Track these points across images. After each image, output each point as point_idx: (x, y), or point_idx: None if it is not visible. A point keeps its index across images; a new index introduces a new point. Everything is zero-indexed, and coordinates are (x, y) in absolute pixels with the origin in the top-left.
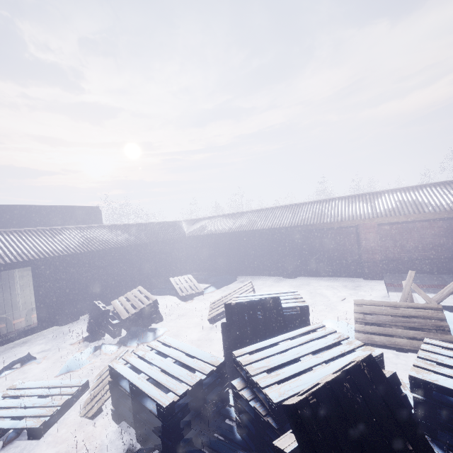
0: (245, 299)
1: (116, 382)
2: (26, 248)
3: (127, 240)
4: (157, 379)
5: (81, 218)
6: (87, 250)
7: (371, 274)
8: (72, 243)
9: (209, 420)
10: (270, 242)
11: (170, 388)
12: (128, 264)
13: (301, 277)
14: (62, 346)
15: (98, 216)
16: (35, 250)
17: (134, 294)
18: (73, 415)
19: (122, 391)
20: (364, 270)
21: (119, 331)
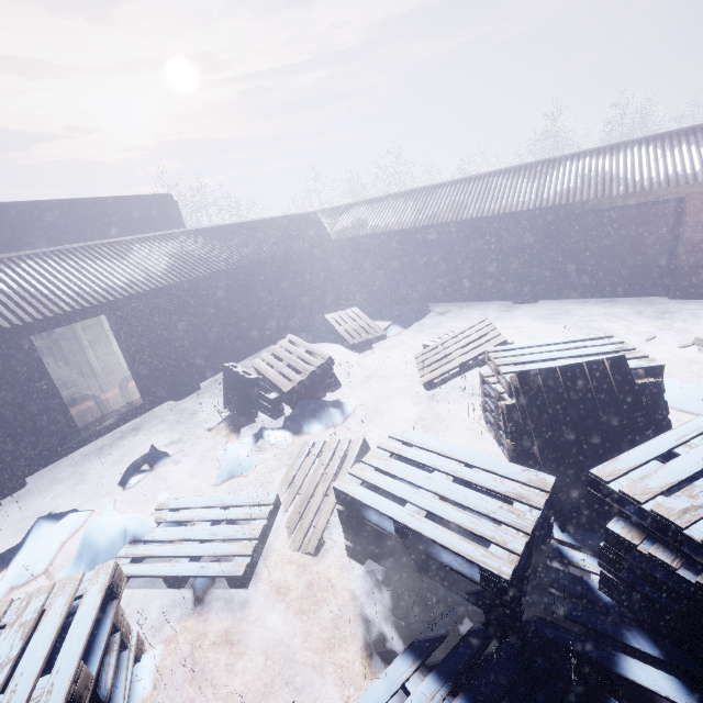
0: (516, 354)
1: (356, 514)
2: (85, 283)
3: (241, 254)
4: (449, 519)
5: (147, 219)
6: (185, 278)
7: (689, 289)
8: (156, 268)
9: (538, 569)
10: (493, 241)
11: (490, 538)
12: (251, 296)
13: (546, 301)
14: (198, 434)
15: (174, 213)
16: (102, 286)
17: (287, 349)
18: (280, 549)
19: (362, 523)
20: (675, 283)
21: (281, 409)
